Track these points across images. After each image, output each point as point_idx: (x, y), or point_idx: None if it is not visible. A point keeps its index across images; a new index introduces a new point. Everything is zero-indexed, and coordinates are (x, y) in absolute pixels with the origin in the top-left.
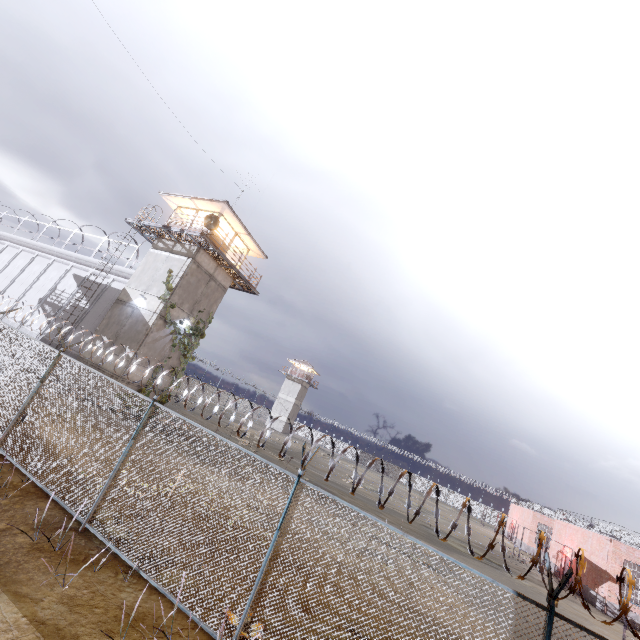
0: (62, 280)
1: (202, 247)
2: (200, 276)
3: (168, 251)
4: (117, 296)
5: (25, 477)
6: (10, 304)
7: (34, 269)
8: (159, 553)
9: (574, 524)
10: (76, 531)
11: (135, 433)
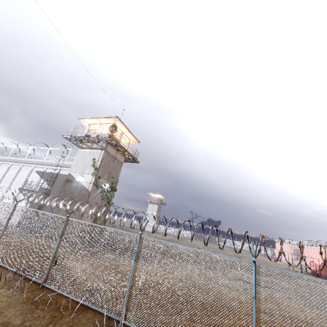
0: (30, 175)
1: (108, 143)
2: (109, 158)
3: (89, 148)
4: (65, 178)
5: (67, 298)
6: (1, 194)
7: (11, 172)
8: (164, 326)
9: (315, 246)
10: (117, 326)
11: (135, 257)
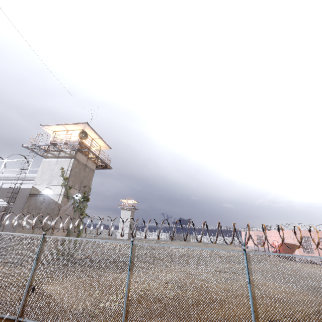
0: None
1: (78, 150)
2: (80, 167)
3: (56, 157)
4: (27, 192)
5: None
6: None
7: None
8: None
9: (274, 230)
10: None
11: (129, 266)
